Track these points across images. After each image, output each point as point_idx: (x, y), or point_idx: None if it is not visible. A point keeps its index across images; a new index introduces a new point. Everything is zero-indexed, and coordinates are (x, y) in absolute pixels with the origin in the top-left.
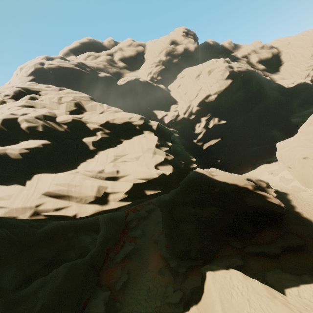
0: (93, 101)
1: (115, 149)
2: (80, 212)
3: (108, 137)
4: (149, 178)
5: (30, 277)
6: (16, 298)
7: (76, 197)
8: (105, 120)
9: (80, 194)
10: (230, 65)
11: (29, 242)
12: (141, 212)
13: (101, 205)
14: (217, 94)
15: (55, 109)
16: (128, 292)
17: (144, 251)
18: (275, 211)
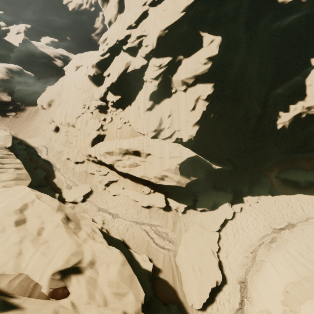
0: None
1: None
2: None
3: None
4: None
5: None
6: None
7: None
8: None
9: None
10: None
11: None
12: None
13: None
14: None
15: None
16: None
17: None
18: (48, 64)
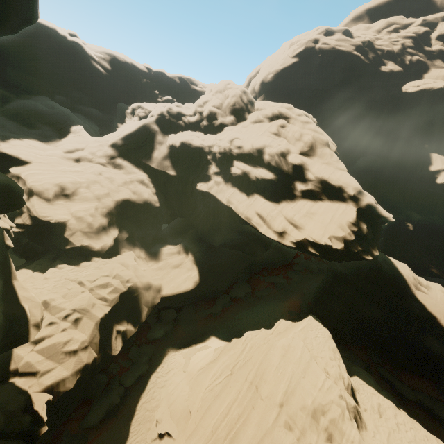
0: (326, 147)
1: (313, 204)
2: (266, 232)
3: (315, 190)
4: (317, 241)
5: (225, 244)
6: (214, 249)
7: (269, 223)
8: (322, 174)
9: (272, 222)
10: None
11: (232, 227)
12: (312, 265)
13: (278, 236)
14: None
15: (291, 143)
16: (261, 301)
17: (289, 292)
18: None
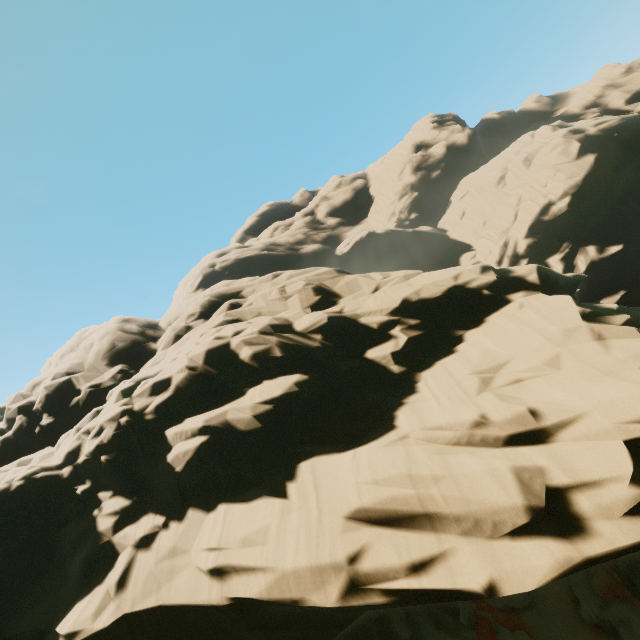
0: (345, 276)
1: (460, 357)
2: (502, 571)
3: (421, 335)
4: None
5: None
6: None
7: (456, 518)
8: (398, 299)
9: (466, 505)
10: (571, 129)
11: None
12: None
13: (563, 537)
14: (568, 194)
15: (279, 311)
16: None
17: None
18: None
